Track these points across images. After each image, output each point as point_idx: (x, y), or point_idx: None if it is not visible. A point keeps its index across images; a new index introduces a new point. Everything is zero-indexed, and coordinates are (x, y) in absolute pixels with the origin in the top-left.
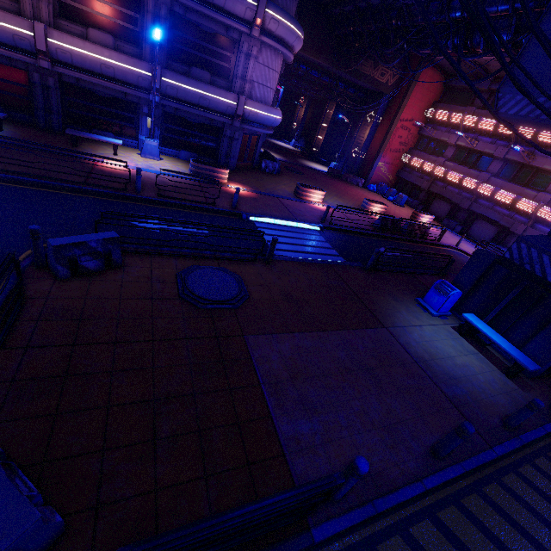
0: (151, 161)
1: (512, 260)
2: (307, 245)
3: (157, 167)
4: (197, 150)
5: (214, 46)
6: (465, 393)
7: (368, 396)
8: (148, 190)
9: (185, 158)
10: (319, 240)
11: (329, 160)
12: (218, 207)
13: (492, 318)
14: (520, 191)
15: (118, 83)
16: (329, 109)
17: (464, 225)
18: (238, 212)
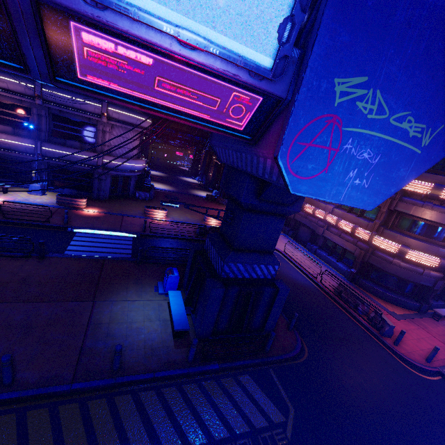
0: (33, 196)
1: (206, 250)
2: (107, 247)
3: (33, 200)
4: (78, 187)
5: (82, 128)
6: (106, 346)
7: (0, 344)
8: (0, 215)
9: (68, 193)
10: (125, 244)
11: (216, 189)
12: (51, 223)
13: (188, 293)
14: (318, 204)
15: (14, 152)
16: (215, 156)
17: (294, 231)
18: (67, 226)
